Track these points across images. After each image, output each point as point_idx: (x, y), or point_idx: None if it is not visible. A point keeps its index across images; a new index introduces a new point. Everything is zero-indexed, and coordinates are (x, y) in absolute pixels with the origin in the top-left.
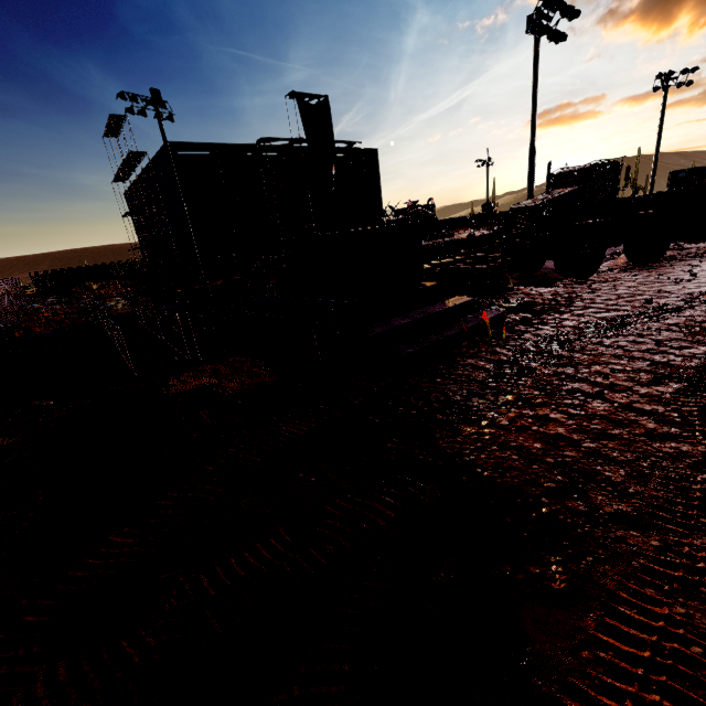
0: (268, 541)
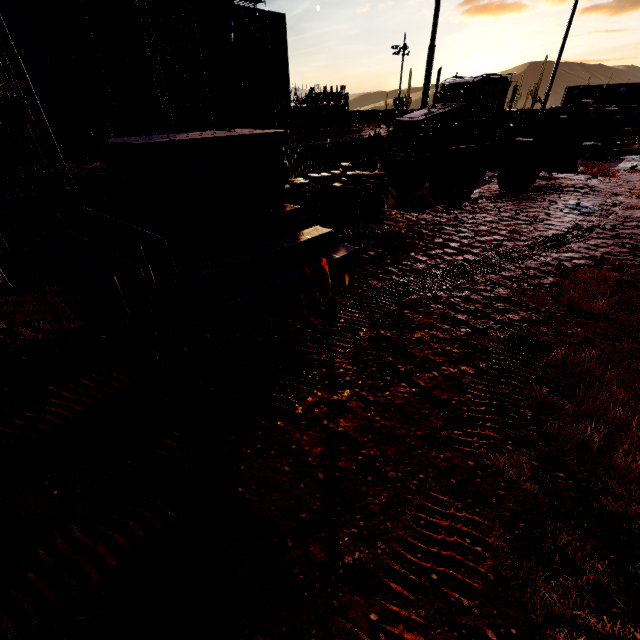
0: None
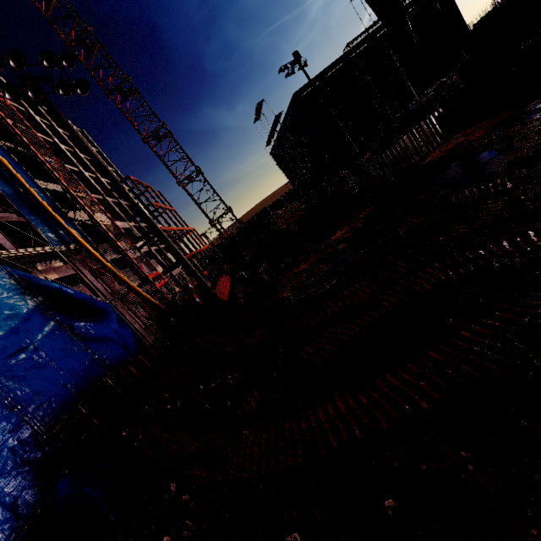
0: None
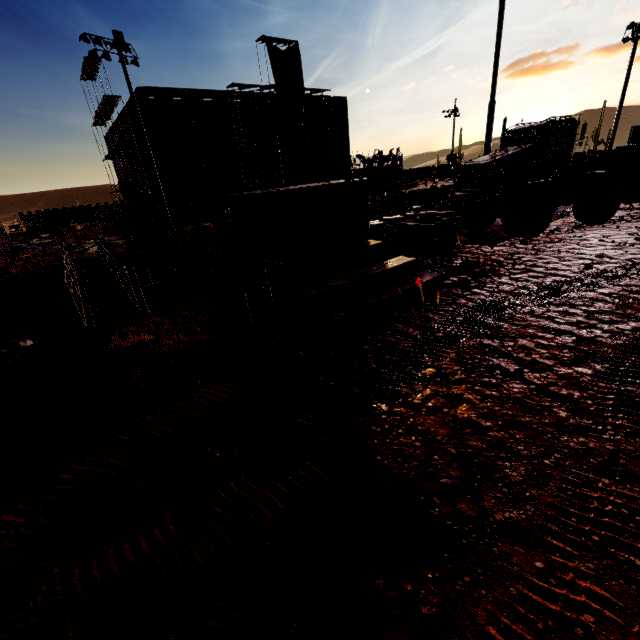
0: (151, 530)
